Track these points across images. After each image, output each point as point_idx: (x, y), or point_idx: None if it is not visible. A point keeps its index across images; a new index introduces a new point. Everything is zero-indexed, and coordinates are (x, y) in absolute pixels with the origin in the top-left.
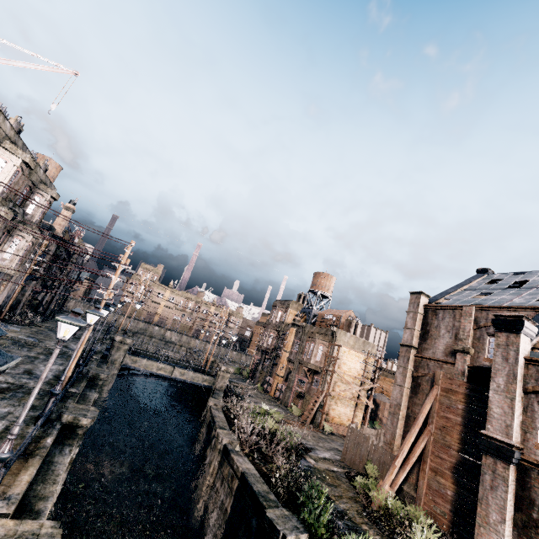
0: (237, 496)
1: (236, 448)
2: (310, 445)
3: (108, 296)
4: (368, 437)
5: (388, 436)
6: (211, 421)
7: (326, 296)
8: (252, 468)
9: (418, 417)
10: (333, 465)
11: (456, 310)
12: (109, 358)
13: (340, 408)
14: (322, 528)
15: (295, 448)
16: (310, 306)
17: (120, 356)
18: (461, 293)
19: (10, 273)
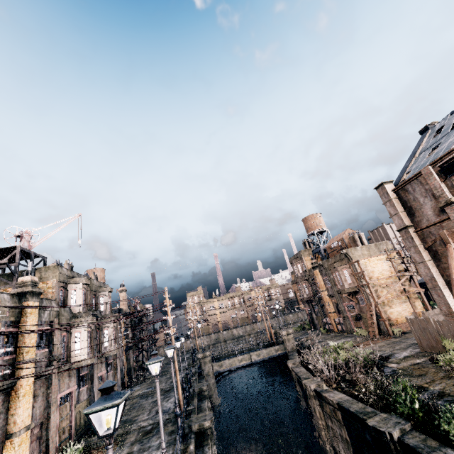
0: (346, 424)
1: (323, 388)
2: (387, 354)
3: (172, 332)
4: (427, 319)
5: (444, 308)
6: (298, 378)
7: (322, 230)
8: (343, 396)
9: (451, 278)
10: (415, 359)
11: (418, 177)
12: (203, 373)
13: (396, 309)
14: (419, 413)
15: (372, 362)
16: (316, 245)
17: (209, 367)
18: (417, 160)
19: (114, 353)
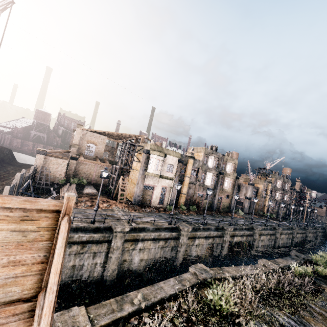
0: None
1: None
2: None
3: (306, 205)
4: None
5: None
6: None
7: None
8: None
9: None
10: None
11: None
12: (325, 229)
13: None
14: None
15: None
16: None
17: None
18: None
19: (287, 203)
